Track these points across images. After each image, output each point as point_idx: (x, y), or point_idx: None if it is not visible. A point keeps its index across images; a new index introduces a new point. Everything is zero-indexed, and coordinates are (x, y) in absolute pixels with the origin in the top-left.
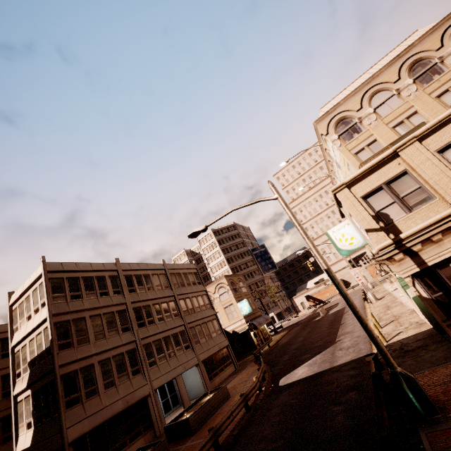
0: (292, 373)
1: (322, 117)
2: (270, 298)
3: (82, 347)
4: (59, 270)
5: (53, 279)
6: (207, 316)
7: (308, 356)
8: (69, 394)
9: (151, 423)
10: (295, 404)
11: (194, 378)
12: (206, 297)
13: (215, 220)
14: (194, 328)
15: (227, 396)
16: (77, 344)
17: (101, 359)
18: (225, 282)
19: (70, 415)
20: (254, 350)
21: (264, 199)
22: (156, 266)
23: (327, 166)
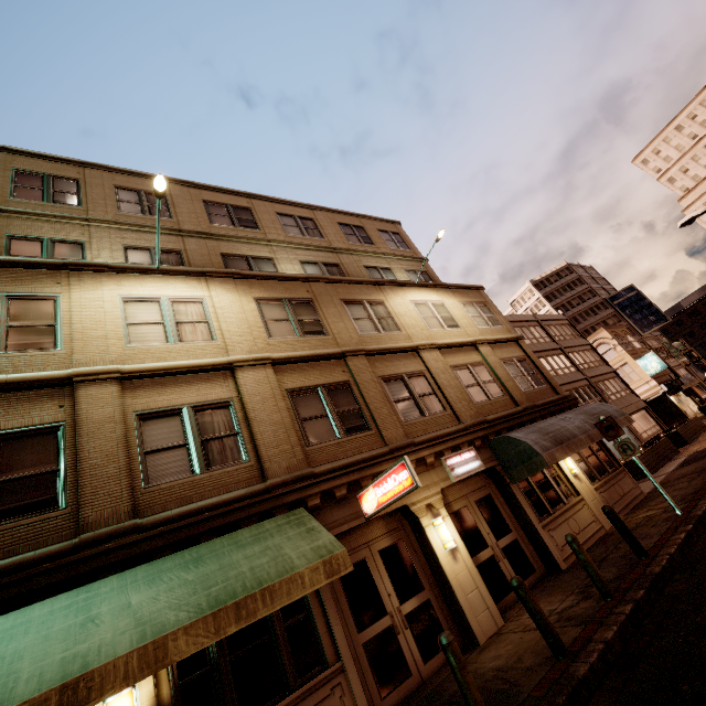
0: None
1: None
2: (678, 359)
3: None
4: None
5: None
6: (605, 372)
7: None
8: None
9: None
10: None
11: None
12: (593, 352)
13: None
14: (597, 383)
15: (703, 426)
16: None
17: None
18: (607, 335)
19: None
20: (681, 420)
21: None
22: (527, 318)
23: None
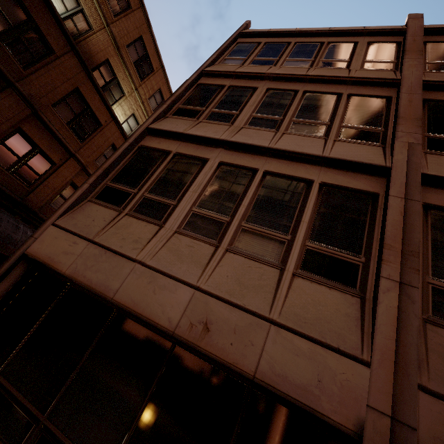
0: None
1: None
2: None
3: (212, 125)
4: (259, 32)
5: (244, 44)
6: None
7: None
8: (122, 180)
9: None
10: None
11: None
12: None
13: None
14: None
15: None
16: (206, 118)
17: (232, 161)
18: None
19: (86, 211)
20: None
21: None
22: None
23: None
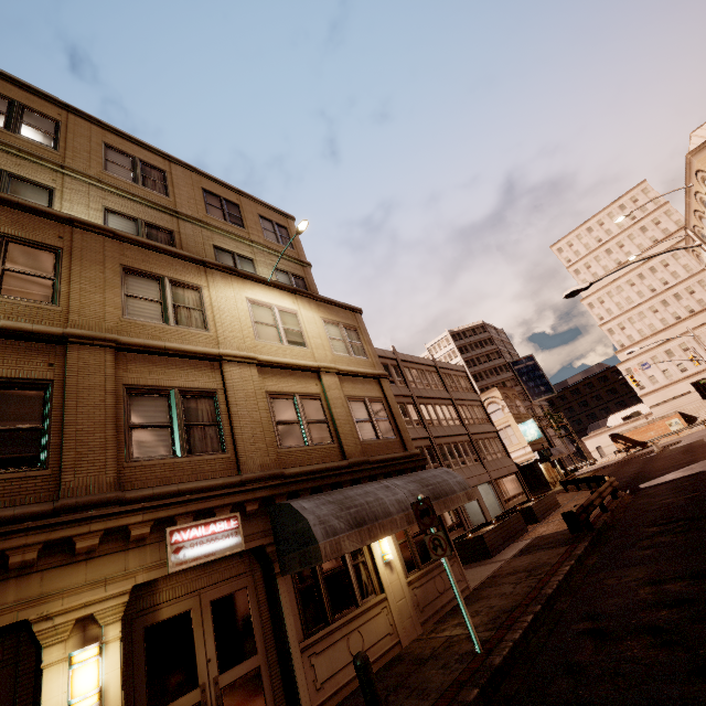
0: (654, 480)
1: (702, 145)
2: (555, 430)
3: None
4: None
5: None
6: (488, 431)
7: (671, 470)
8: None
9: (460, 523)
10: (690, 483)
11: (485, 499)
12: (482, 409)
13: (605, 276)
14: (478, 441)
15: (557, 503)
16: None
17: None
18: (499, 395)
19: None
20: (546, 489)
21: (679, 248)
22: (427, 362)
23: (686, 220)
